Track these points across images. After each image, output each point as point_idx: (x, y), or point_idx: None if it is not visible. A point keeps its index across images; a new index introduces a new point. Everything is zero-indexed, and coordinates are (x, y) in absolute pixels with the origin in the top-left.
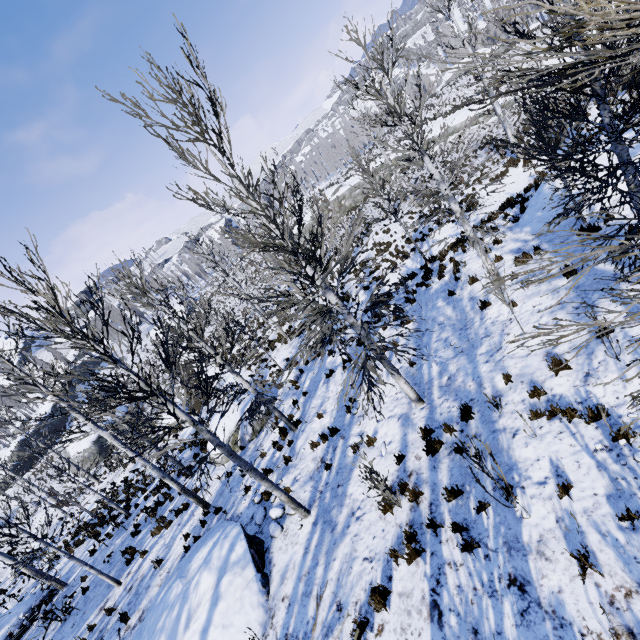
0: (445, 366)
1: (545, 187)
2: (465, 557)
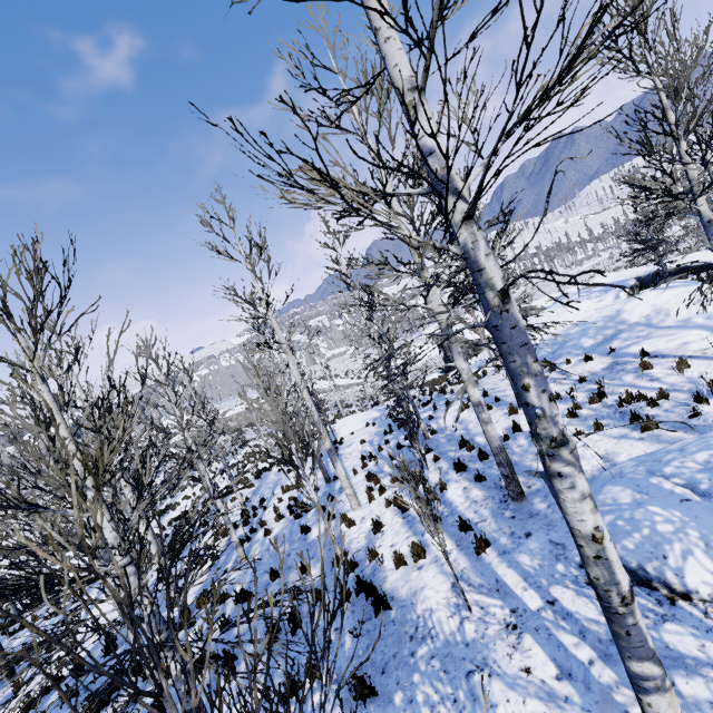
0: (263, 494)
1: (334, 426)
2: (245, 527)
